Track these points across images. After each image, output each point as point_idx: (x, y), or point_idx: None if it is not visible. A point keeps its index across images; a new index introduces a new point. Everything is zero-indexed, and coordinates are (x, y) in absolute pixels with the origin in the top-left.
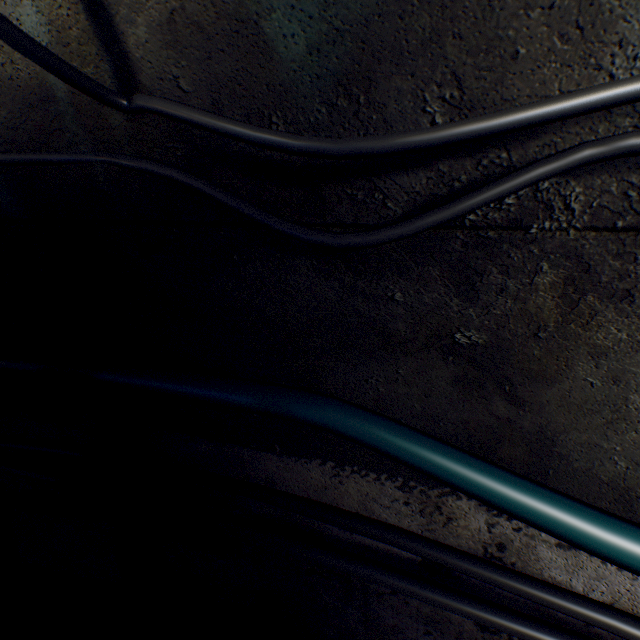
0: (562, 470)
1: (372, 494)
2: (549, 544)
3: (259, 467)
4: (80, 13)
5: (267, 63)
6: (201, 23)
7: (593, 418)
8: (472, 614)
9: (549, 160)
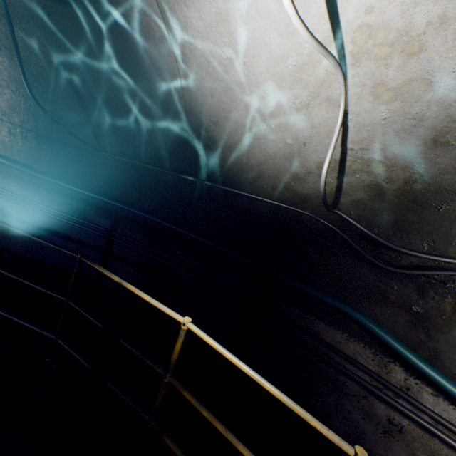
0: (439, 365)
1: (359, 351)
2: (427, 392)
3: (315, 325)
4: (332, 190)
5: (379, 218)
6: (365, 205)
7: (455, 350)
8: (391, 401)
9: (453, 271)
